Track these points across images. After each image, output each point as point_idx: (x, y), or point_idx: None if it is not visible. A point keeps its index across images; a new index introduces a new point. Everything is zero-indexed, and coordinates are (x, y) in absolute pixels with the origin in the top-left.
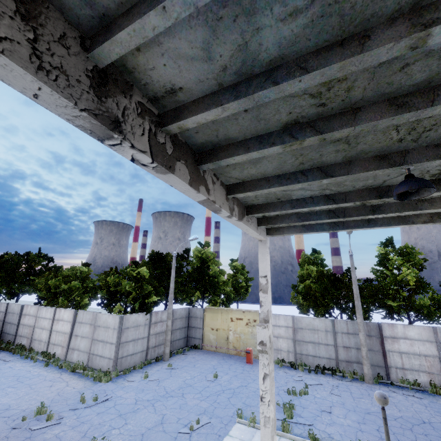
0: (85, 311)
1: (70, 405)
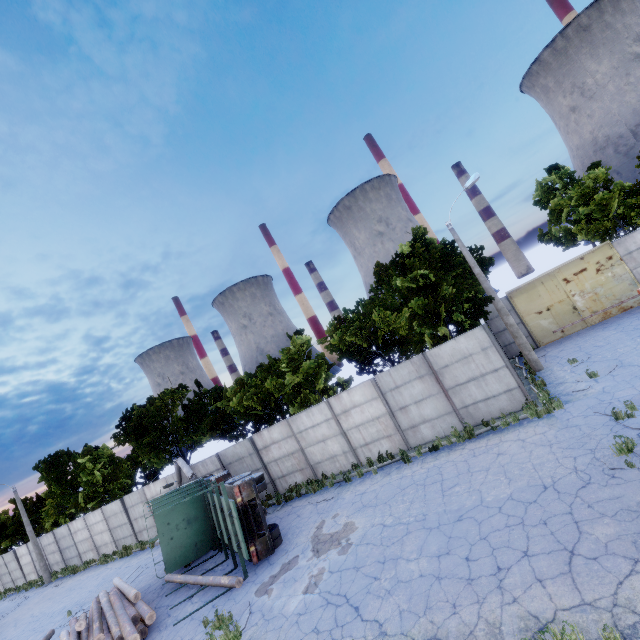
0: (390, 370)
1: (618, 431)
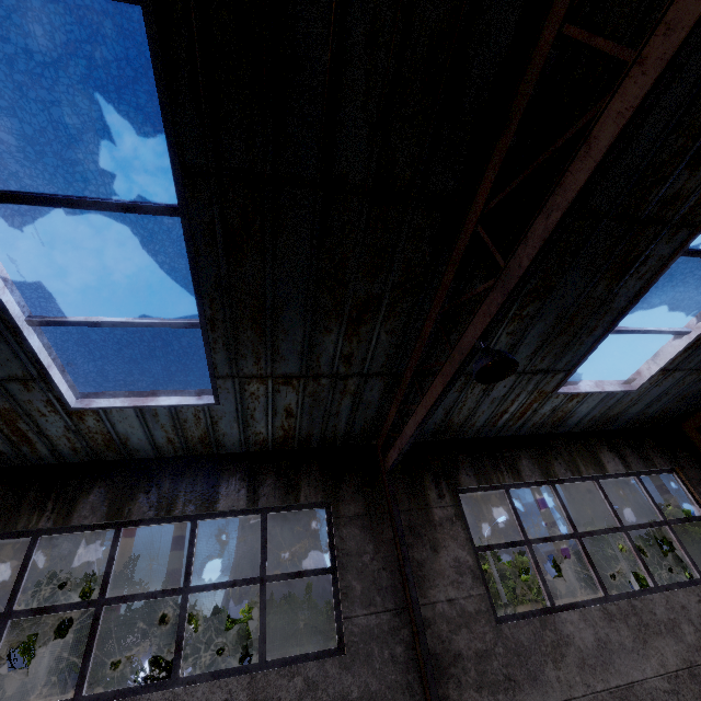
0: None
1: None
